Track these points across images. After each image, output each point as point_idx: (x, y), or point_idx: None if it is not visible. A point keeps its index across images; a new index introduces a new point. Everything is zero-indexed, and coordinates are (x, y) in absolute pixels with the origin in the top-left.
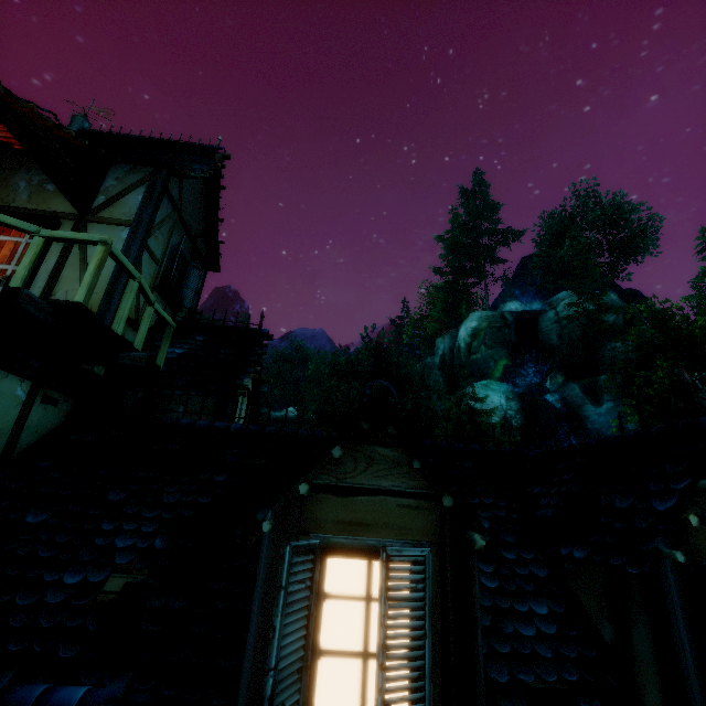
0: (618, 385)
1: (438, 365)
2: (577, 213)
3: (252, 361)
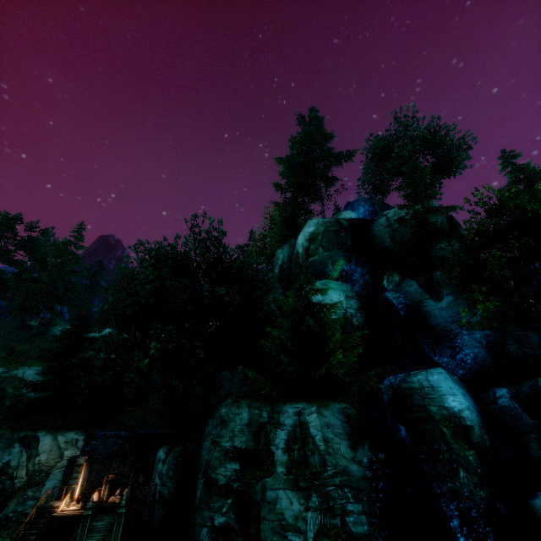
0: (458, 277)
1: (277, 275)
2: (399, 136)
3: None
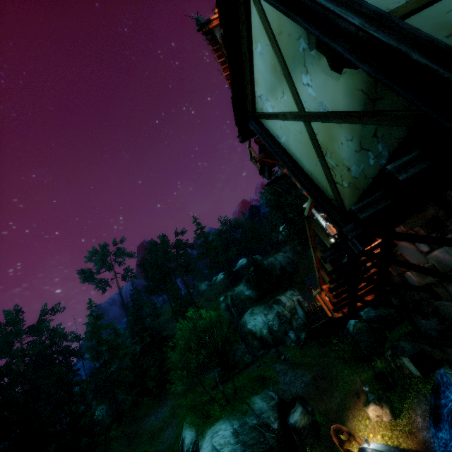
0: None
1: None
2: None
3: None
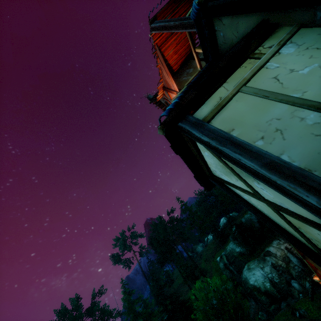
0: None
1: None
2: None
3: None
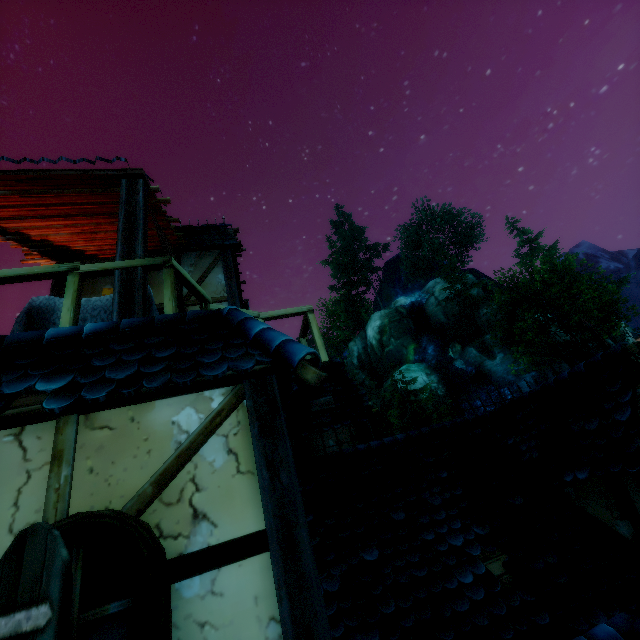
0: (501, 339)
1: (357, 365)
2: (423, 223)
3: (354, 385)
